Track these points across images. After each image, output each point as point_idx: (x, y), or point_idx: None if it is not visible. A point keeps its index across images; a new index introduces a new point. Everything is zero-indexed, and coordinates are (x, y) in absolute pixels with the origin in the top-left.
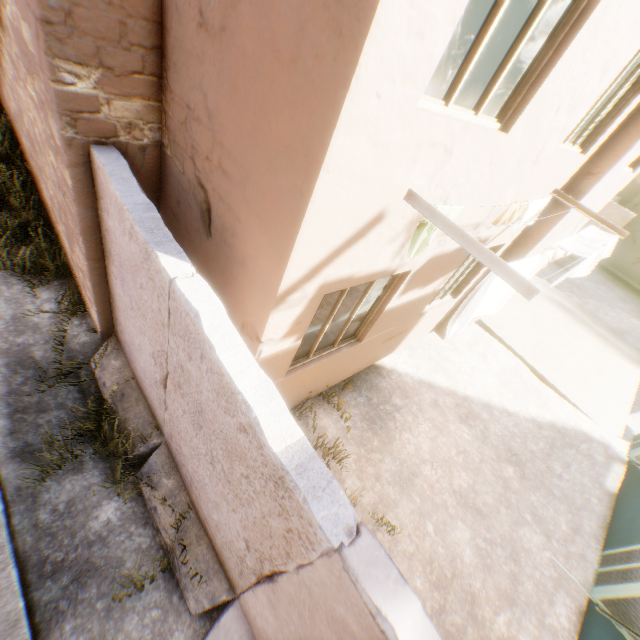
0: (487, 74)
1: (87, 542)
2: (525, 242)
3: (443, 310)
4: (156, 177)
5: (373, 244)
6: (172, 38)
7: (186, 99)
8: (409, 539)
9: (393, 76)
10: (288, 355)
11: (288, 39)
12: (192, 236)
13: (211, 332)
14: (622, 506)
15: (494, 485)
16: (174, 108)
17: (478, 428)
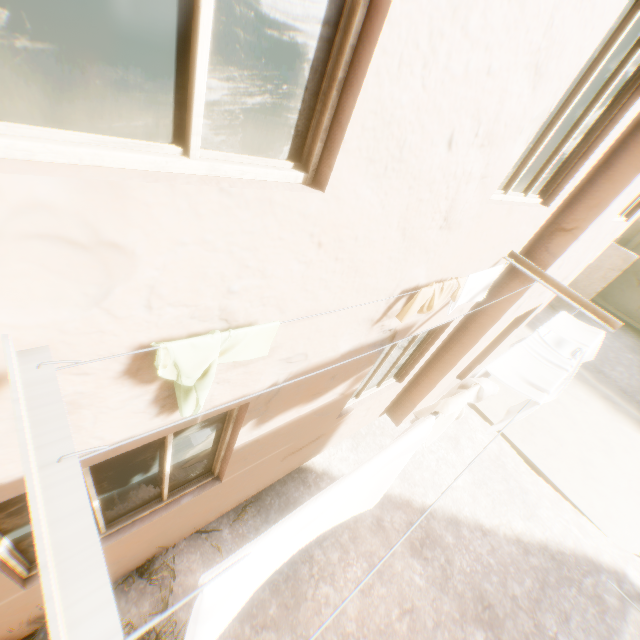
0: (141, 42)
1: None
2: (485, 315)
3: (386, 397)
4: None
5: None
6: None
7: None
8: None
9: None
10: None
11: None
12: None
13: None
14: None
15: None
16: None
17: (437, 562)
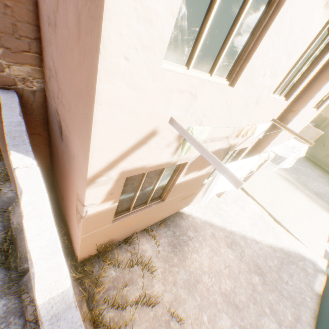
0: (213, 52)
1: None
2: (260, 146)
3: None
4: (44, 107)
5: (154, 148)
6: (42, 33)
7: (49, 65)
8: (191, 326)
9: (134, 46)
10: (110, 211)
11: (75, 25)
12: (58, 140)
13: (27, 205)
14: (325, 303)
15: (246, 288)
16: (46, 70)
17: (238, 251)
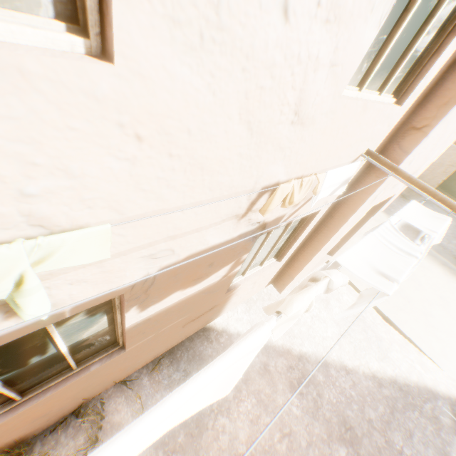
0: None
1: None
2: (346, 205)
3: (269, 273)
4: None
5: None
6: None
7: None
8: None
9: None
10: None
11: None
12: None
13: None
14: None
15: None
16: None
17: (310, 396)
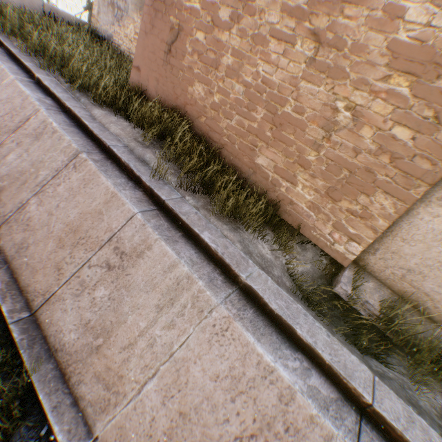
0: None
1: None
2: None
3: None
4: None
5: None
6: None
7: None
8: None
9: None
10: None
11: None
12: None
13: None
14: None
15: None
16: None
17: None
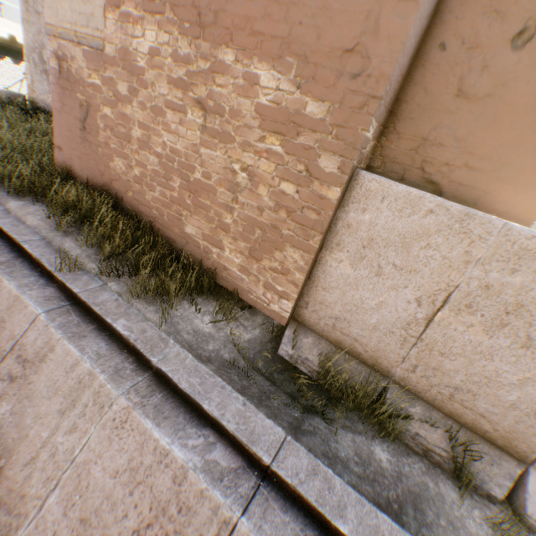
0: None
1: (396, 478)
2: None
3: None
4: None
5: None
6: (412, 105)
7: (422, 135)
8: None
9: None
10: None
11: None
12: None
13: None
14: None
15: None
16: (400, 142)
17: None
